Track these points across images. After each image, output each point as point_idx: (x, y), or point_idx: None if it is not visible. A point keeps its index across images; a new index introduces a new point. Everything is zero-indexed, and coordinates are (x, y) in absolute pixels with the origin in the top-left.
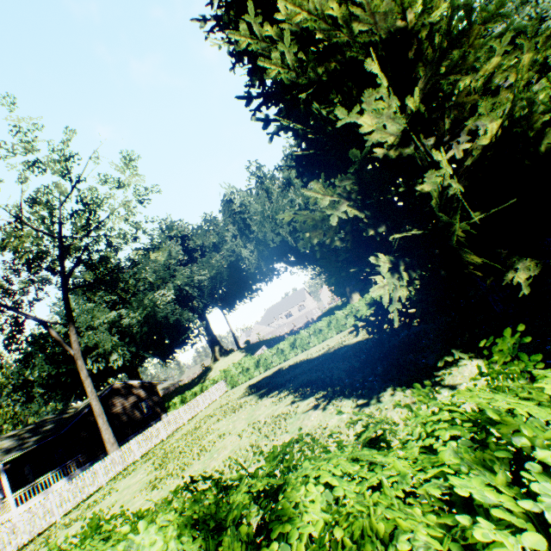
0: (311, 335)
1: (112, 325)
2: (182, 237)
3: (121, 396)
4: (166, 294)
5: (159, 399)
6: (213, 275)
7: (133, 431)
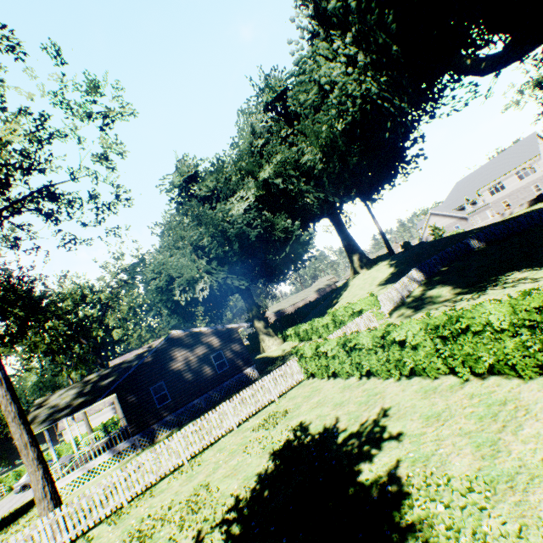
0: (527, 331)
1: (199, 246)
2: (276, 98)
3: (184, 348)
4: (244, 198)
5: (241, 348)
6: (319, 149)
7: (200, 393)
